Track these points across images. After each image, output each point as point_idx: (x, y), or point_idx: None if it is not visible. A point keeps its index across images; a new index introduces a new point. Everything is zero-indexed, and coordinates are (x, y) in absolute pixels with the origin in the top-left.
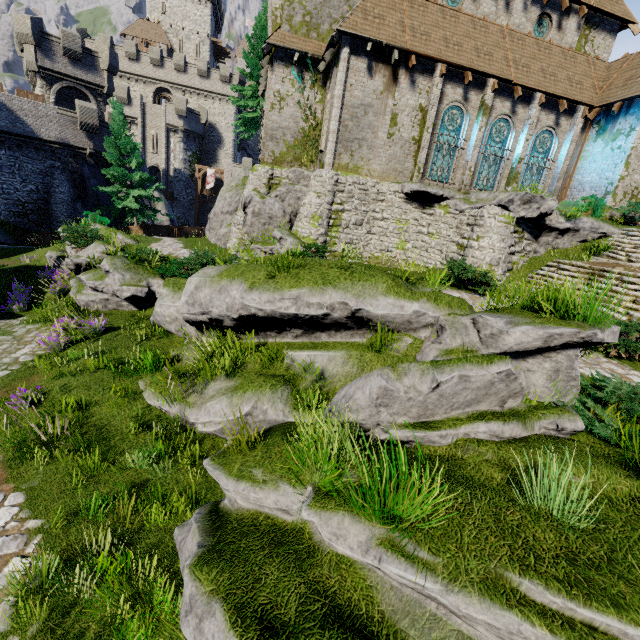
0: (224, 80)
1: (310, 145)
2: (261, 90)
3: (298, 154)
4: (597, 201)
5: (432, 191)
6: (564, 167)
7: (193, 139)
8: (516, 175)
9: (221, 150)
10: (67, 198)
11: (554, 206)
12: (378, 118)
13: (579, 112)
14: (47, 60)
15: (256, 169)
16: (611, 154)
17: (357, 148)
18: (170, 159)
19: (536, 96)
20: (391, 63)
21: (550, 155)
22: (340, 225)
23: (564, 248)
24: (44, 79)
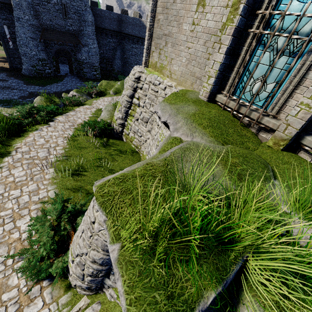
0: None
1: None
2: None
3: None
4: None
5: (158, 112)
6: None
7: None
8: None
9: None
10: None
11: None
12: (185, 3)
13: None
14: None
15: None
16: None
17: (164, 45)
18: None
19: None
20: None
21: None
22: (134, 116)
23: None
24: None
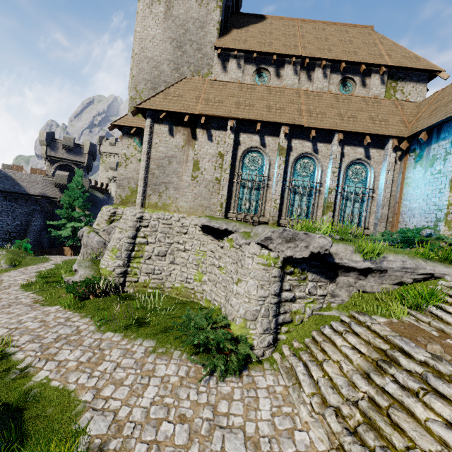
0: None
1: None
2: None
3: None
4: (425, 229)
5: (215, 225)
6: (386, 194)
7: None
8: (329, 204)
9: None
10: (38, 228)
11: (327, 244)
12: (181, 165)
13: (388, 144)
14: (53, 152)
15: (102, 209)
16: (432, 179)
17: (164, 190)
18: None
19: (334, 135)
20: (189, 125)
21: (368, 184)
22: (142, 256)
23: (374, 291)
24: (50, 161)
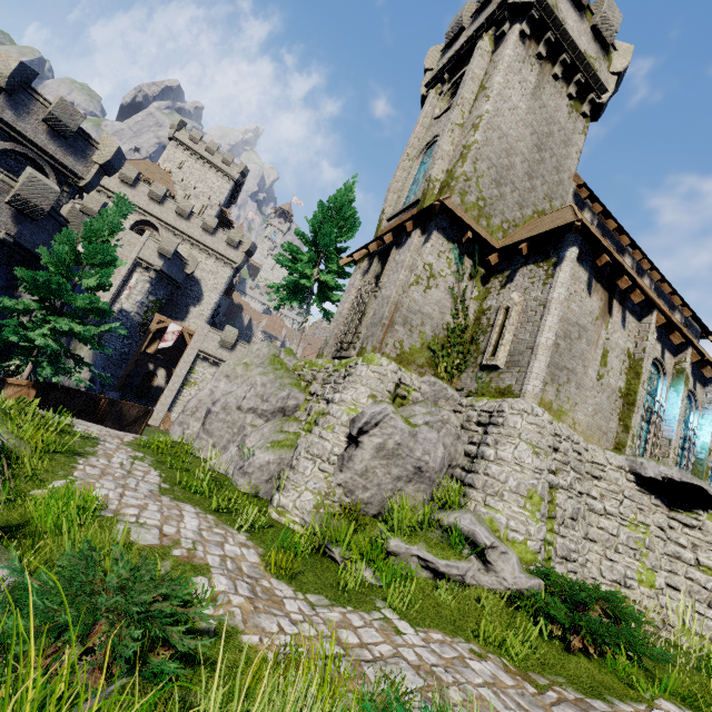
0: (231, 243)
1: (454, 350)
2: (356, 258)
3: (435, 357)
4: None
5: (709, 489)
6: None
7: (165, 284)
8: (707, 469)
9: (195, 308)
10: None
11: None
12: (590, 348)
13: None
14: (11, 112)
15: (377, 361)
16: None
17: (564, 381)
18: (121, 295)
19: None
20: (608, 287)
21: None
22: (555, 516)
23: None
24: None
